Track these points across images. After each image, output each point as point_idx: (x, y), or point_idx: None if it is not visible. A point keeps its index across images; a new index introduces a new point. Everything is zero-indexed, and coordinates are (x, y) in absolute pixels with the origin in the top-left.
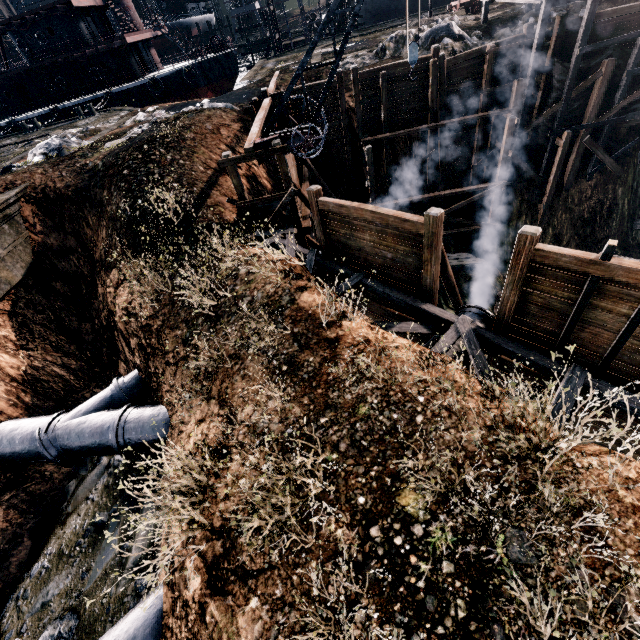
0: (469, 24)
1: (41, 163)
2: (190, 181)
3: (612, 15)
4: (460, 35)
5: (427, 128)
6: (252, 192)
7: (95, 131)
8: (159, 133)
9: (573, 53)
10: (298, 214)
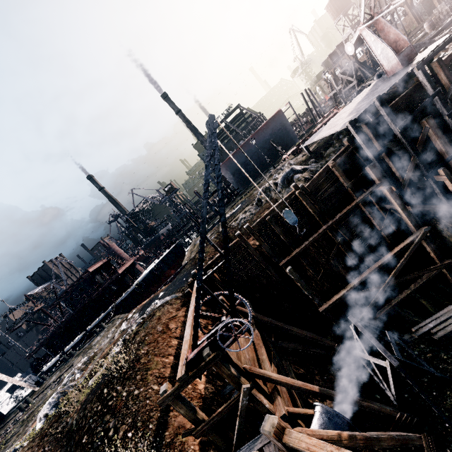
0: (301, 160)
1: (37, 434)
2: (144, 417)
3: (398, 103)
4: (303, 169)
5: (324, 230)
6: (210, 376)
7: (94, 356)
8: (118, 364)
9: (394, 132)
10: (264, 405)
